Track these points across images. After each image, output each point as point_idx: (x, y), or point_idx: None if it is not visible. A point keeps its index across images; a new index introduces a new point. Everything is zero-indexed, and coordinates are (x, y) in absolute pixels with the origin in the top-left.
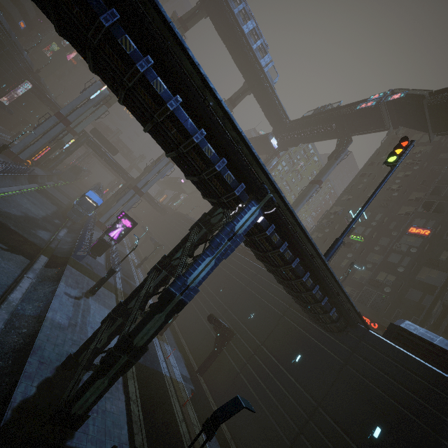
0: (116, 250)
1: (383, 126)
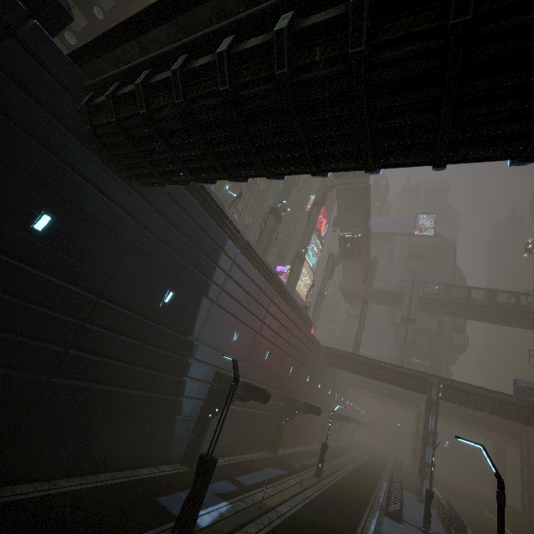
0: None
1: None
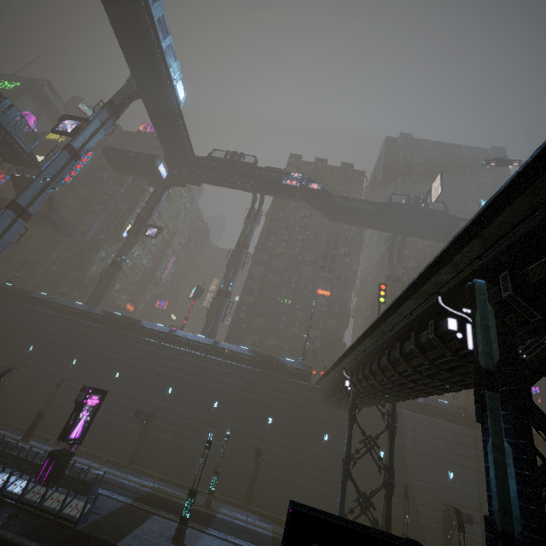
0: (16, 444)
1: (294, 198)
